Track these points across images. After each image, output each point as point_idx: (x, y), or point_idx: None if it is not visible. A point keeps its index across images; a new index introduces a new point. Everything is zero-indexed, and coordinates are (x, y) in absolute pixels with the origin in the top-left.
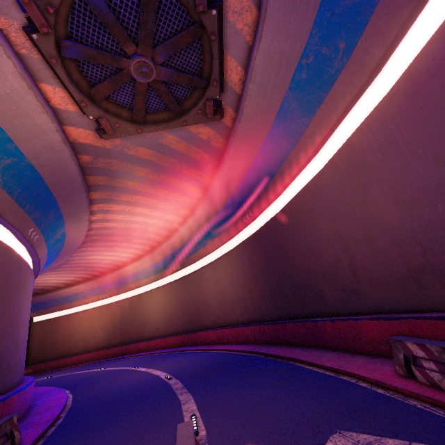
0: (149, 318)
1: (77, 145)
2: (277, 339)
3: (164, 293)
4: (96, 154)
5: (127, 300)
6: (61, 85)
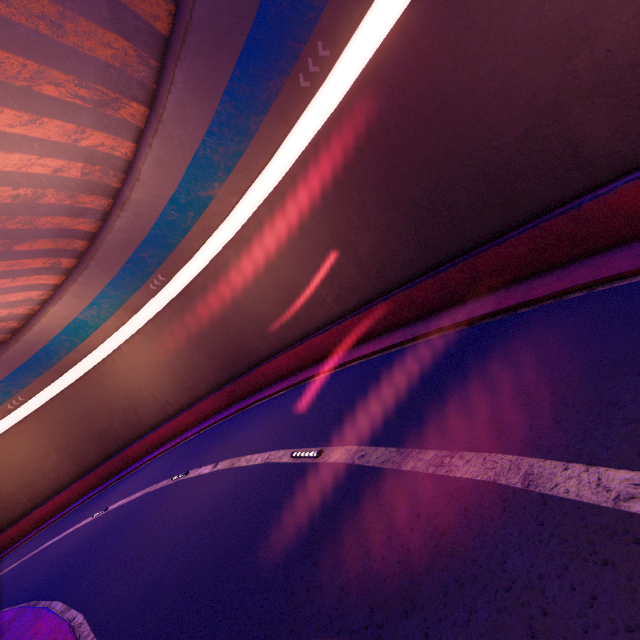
0: (140, 394)
1: None
2: (448, 299)
3: (150, 340)
4: None
5: (75, 387)
6: None
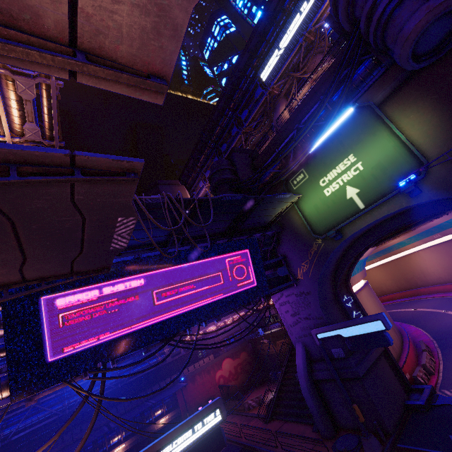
0: (426, 270)
1: None
2: None
3: (432, 253)
4: None
5: (398, 260)
6: None
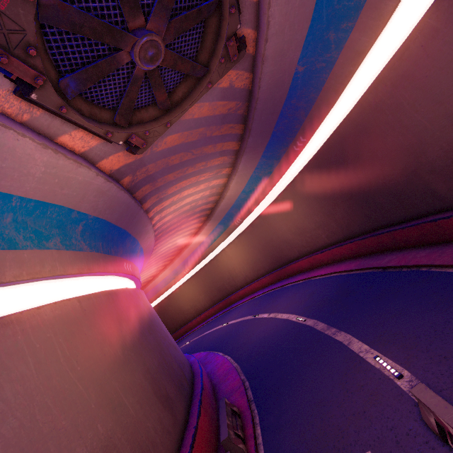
0: (234, 271)
1: (115, 174)
2: (383, 248)
3: (237, 247)
4: (133, 170)
5: (208, 266)
6: (74, 127)
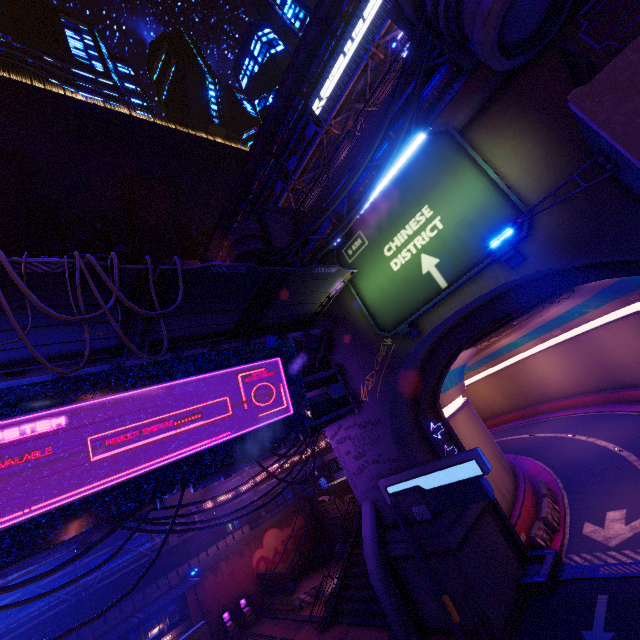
0: (546, 380)
1: None
2: None
3: (552, 356)
4: None
5: (510, 368)
6: None
